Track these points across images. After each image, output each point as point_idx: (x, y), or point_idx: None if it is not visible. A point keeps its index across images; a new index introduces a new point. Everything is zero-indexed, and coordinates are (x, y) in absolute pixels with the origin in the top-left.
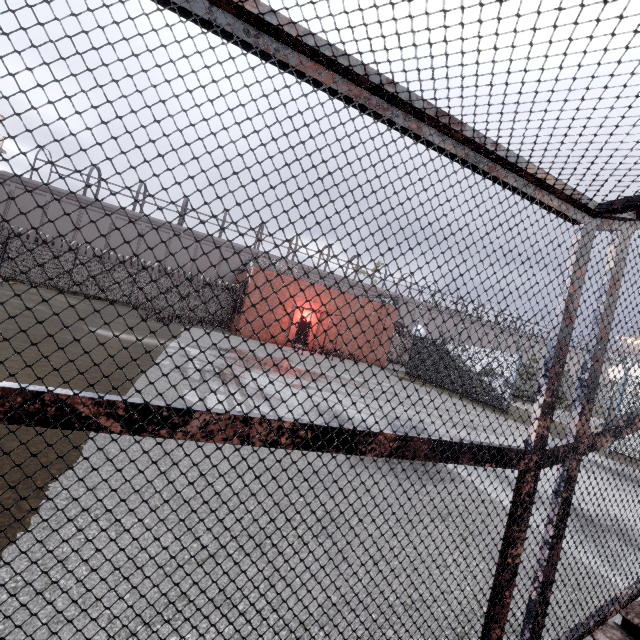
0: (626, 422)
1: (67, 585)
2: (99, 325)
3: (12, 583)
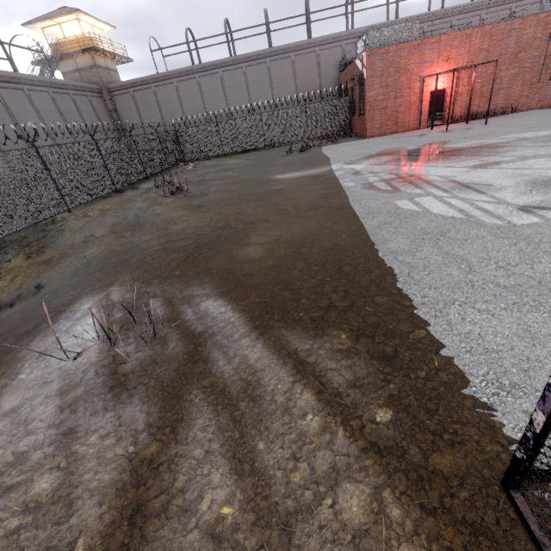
0: None
1: (501, 349)
2: (273, 172)
3: (462, 349)
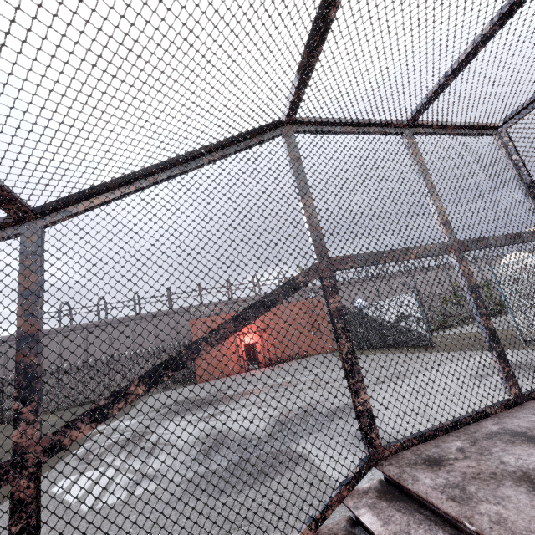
0: (113, 397)
1: None
2: None
3: None
